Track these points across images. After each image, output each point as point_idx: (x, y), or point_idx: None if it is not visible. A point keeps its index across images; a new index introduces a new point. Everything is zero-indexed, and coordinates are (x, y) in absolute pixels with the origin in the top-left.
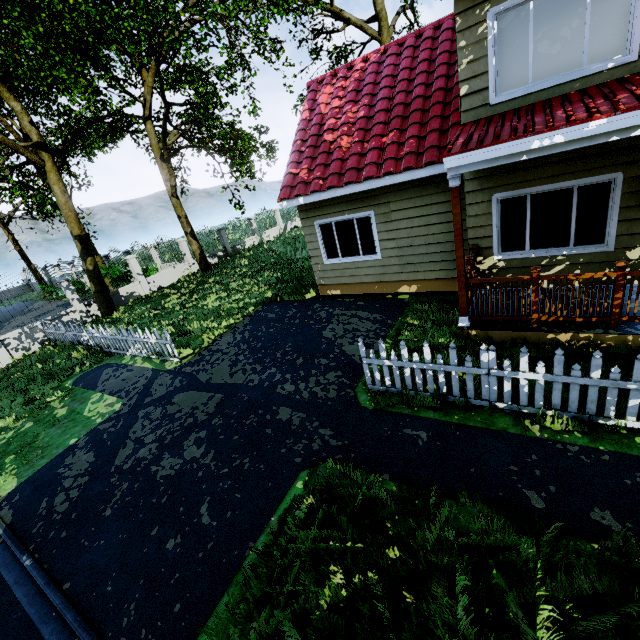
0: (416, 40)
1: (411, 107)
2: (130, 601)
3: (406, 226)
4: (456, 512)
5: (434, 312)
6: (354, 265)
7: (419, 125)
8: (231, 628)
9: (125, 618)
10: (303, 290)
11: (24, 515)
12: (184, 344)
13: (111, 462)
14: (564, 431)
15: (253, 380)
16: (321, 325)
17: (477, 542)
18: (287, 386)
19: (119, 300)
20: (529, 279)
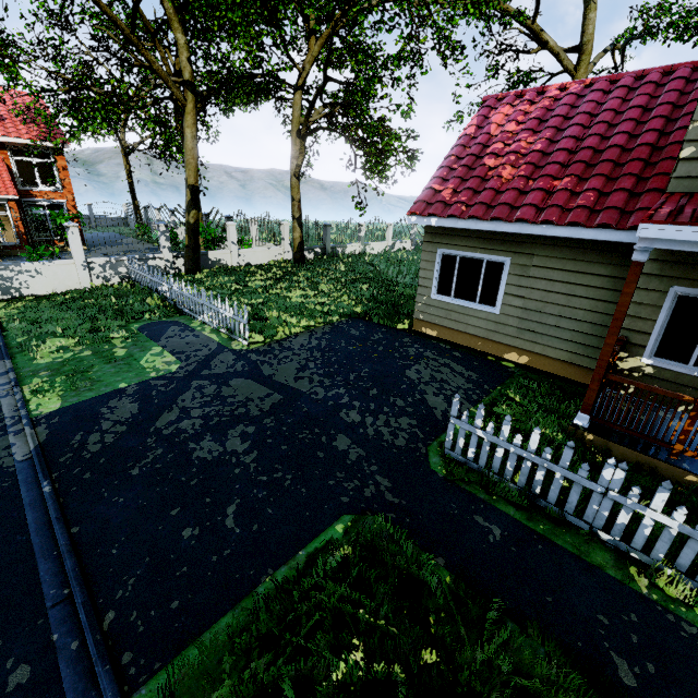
0: (634, 81)
1: (602, 155)
2: (130, 574)
3: (543, 288)
4: (523, 644)
5: (542, 395)
6: (464, 310)
7: (605, 178)
8: (225, 655)
9: (121, 590)
10: (396, 317)
11: (57, 440)
12: (257, 329)
13: (153, 421)
14: (681, 601)
15: (318, 393)
16: (406, 362)
17: (538, 691)
18: (352, 414)
19: (206, 262)
20: (690, 401)
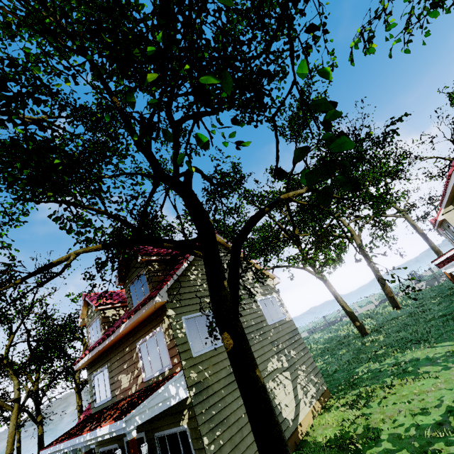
0: None
1: None
2: None
3: None
4: None
5: None
6: None
7: None
8: None
9: None
10: None
11: None
12: None
13: None
14: None
15: None
16: None
17: None
18: None
19: None
20: None
